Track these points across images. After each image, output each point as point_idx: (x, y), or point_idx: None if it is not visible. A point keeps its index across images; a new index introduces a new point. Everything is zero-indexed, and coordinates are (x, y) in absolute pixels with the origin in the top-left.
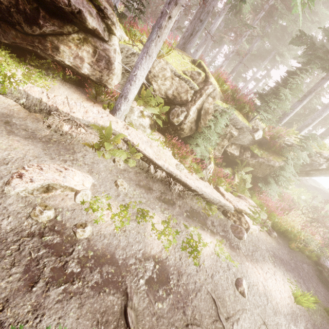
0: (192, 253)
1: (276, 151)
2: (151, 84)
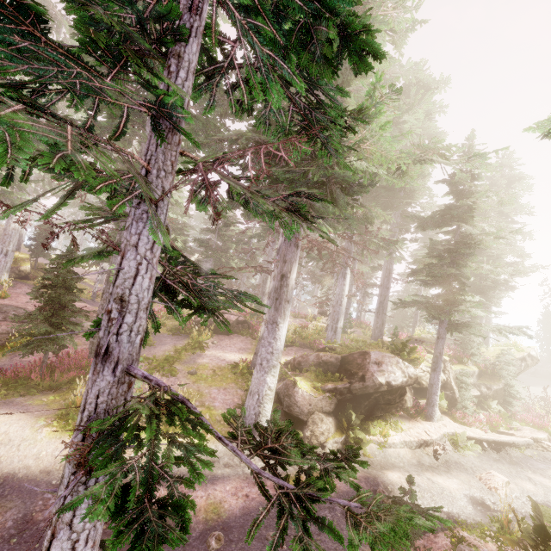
0: None
1: (492, 374)
2: (421, 383)
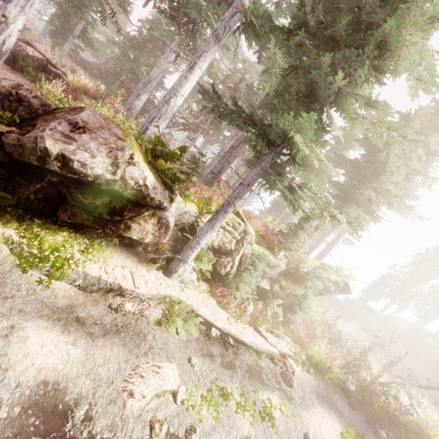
0: (269, 422)
1: (298, 280)
2: None
